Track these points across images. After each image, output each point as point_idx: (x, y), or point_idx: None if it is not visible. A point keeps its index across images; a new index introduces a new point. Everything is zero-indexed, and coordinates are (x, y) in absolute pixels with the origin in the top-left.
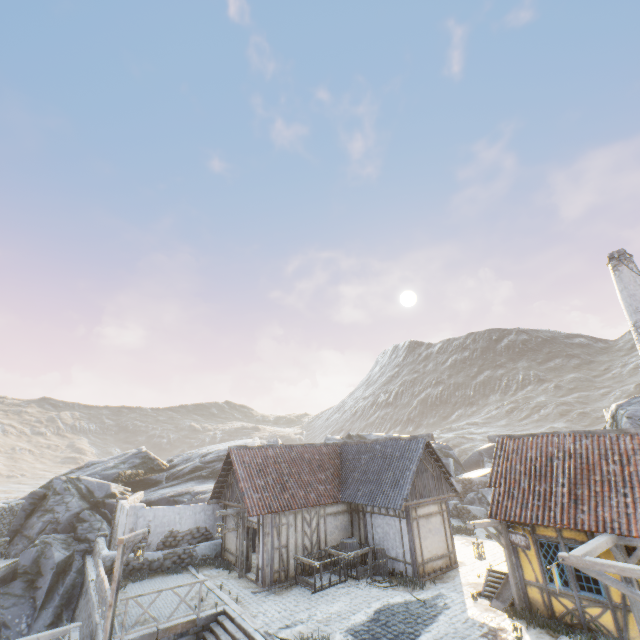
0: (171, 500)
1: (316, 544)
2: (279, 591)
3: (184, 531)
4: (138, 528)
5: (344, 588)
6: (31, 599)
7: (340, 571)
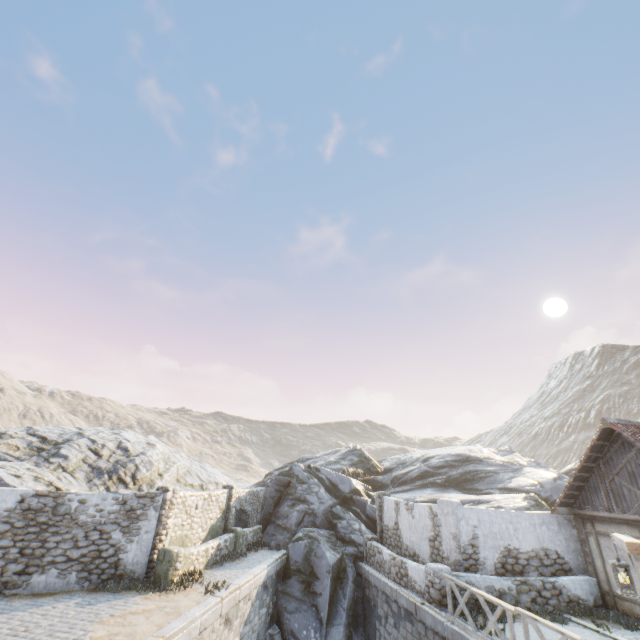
0: None
1: None
2: None
3: (525, 551)
4: (461, 535)
5: None
6: (312, 607)
7: None
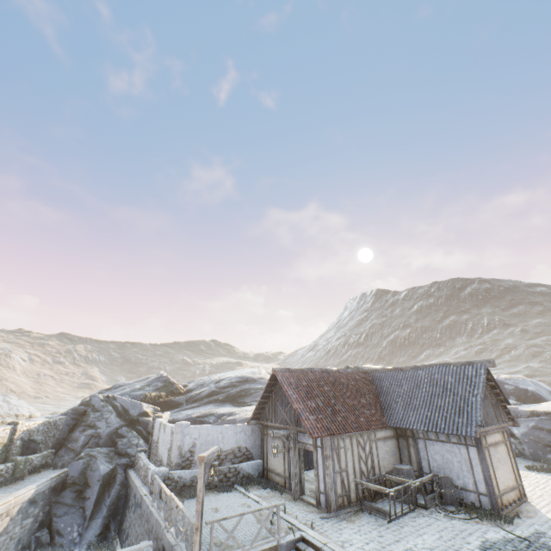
0: (197, 420)
1: (371, 469)
2: (348, 517)
3: (227, 450)
4: (185, 445)
5: (418, 518)
6: (80, 509)
7: (409, 499)
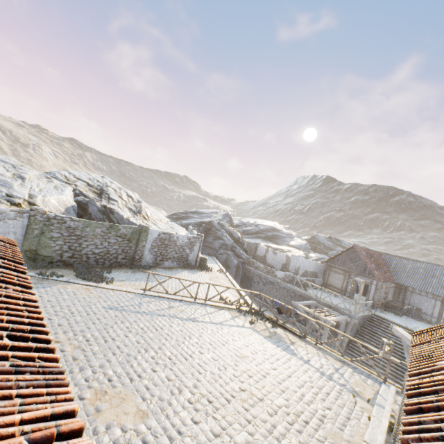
0: None
1: (385, 297)
2: (381, 312)
3: (310, 271)
4: (296, 265)
5: (408, 318)
6: None
7: (405, 312)
